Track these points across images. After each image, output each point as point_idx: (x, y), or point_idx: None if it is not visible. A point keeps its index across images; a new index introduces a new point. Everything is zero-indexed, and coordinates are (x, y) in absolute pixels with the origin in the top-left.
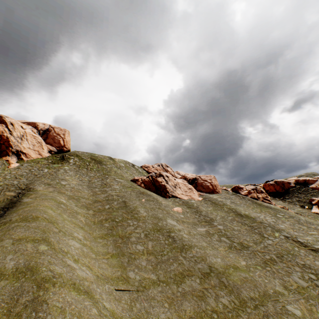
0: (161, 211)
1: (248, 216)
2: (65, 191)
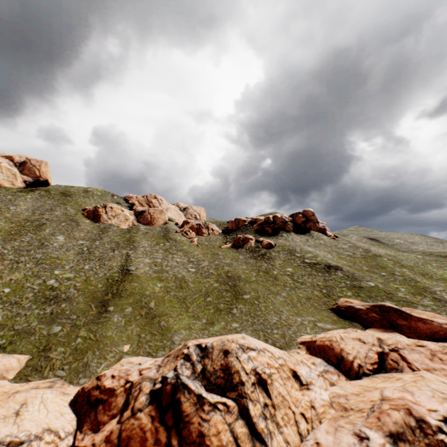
0: (66, 231)
1: (135, 241)
2: (6, 214)
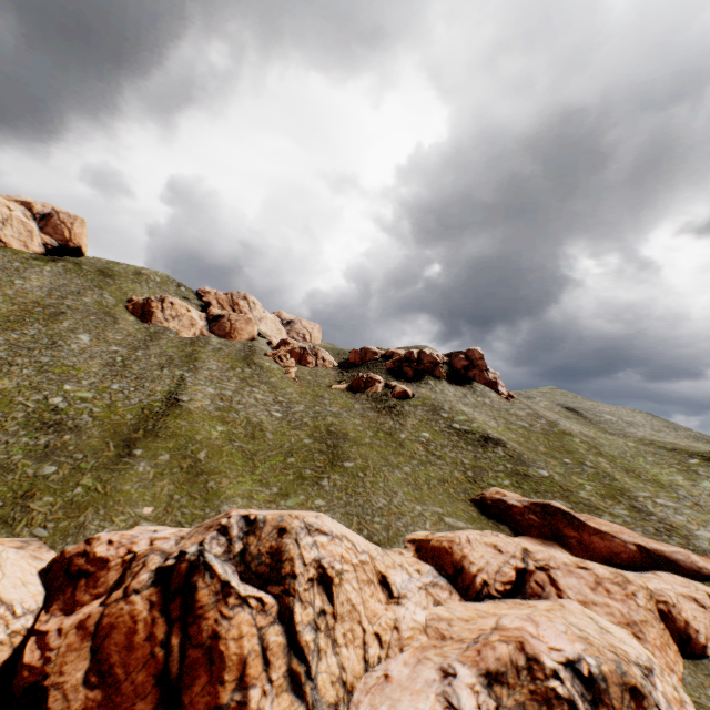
0: (95, 329)
1: (198, 358)
2: (7, 289)
